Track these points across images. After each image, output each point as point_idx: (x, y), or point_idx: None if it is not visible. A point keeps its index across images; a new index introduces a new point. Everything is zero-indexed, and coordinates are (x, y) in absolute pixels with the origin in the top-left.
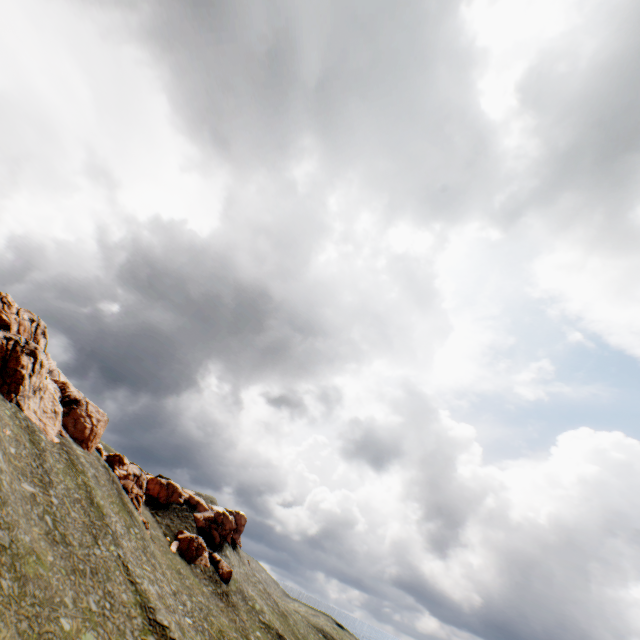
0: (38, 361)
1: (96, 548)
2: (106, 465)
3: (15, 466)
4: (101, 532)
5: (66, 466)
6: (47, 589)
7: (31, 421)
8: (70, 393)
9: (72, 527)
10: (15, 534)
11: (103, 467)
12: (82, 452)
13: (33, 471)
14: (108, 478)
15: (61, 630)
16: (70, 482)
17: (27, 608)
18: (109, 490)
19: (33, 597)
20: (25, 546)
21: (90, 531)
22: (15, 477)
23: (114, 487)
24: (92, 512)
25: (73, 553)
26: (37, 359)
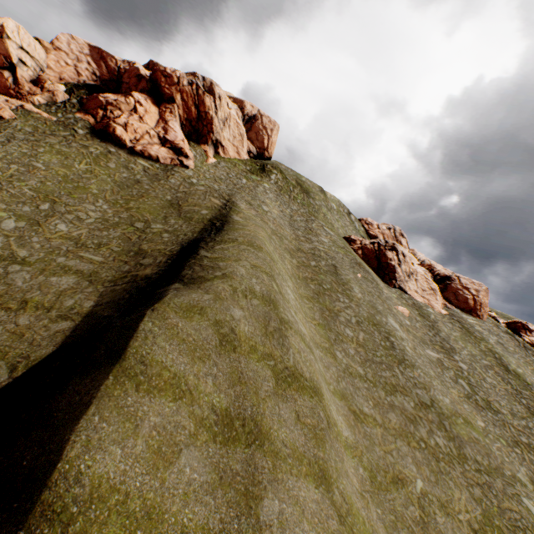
0: (398, 253)
1: (533, 421)
2: (506, 332)
3: (413, 335)
4: (532, 404)
5: (461, 334)
6: (488, 457)
7: (415, 299)
8: (437, 272)
9: (492, 393)
10: (432, 394)
11: (504, 334)
12: (473, 321)
13: (431, 338)
14: (515, 345)
15: (527, 513)
16: (471, 348)
17: (472, 473)
18: (522, 358)
19: (474, 462)
20: (446, 407)
21: (517, 400)
22: (416, 344)
23: (527, 355)
24: (510, 380)
25: (505, 422)
26: (397, 251)
